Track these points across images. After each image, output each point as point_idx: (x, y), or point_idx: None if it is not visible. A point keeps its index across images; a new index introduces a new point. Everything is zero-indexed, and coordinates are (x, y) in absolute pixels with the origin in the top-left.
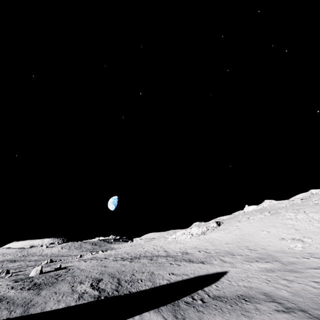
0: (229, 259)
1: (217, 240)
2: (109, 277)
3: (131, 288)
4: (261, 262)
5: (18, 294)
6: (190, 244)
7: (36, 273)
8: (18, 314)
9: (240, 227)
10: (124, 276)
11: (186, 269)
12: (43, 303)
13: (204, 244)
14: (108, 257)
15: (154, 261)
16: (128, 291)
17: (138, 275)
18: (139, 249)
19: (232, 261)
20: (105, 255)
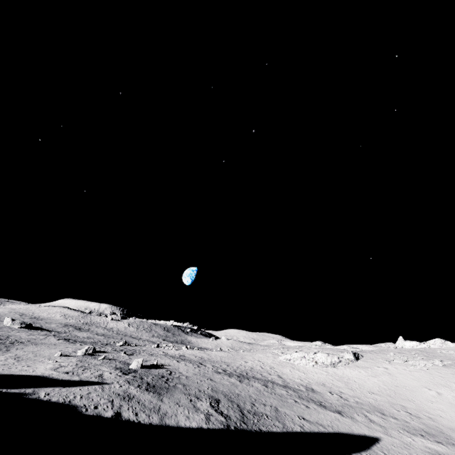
0: (378, 419)
1: (356, 383)
2: (227, 400)
3: (259, 425)
4: (428, 440)
5: (141, 393)
6: (315, 377)
7: (138, 366)
8: (157, 422)
9: (391, 371)
10: (243, 403)
11: (319, 417)
12: (173, 415)
13: (336, 382)
14: (203, 362)
15: (270, 389)
16: (257, 427)
17: (260, 407)
18: (240, 362)
19: (383, 424)
20: (196, 357)
